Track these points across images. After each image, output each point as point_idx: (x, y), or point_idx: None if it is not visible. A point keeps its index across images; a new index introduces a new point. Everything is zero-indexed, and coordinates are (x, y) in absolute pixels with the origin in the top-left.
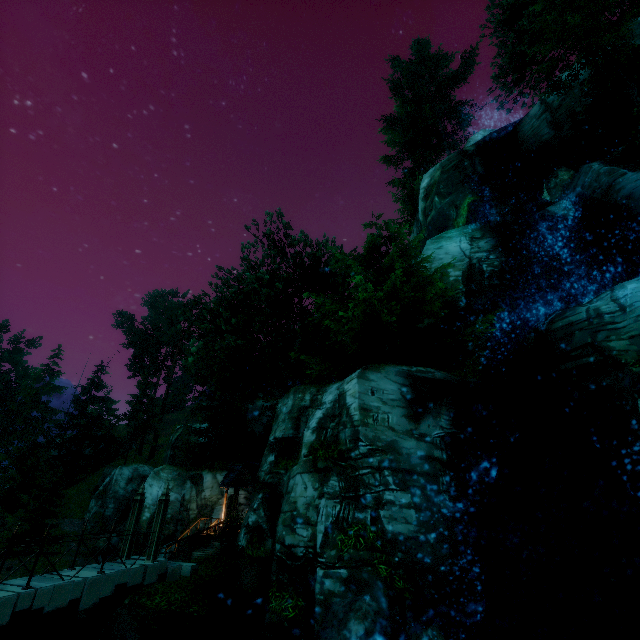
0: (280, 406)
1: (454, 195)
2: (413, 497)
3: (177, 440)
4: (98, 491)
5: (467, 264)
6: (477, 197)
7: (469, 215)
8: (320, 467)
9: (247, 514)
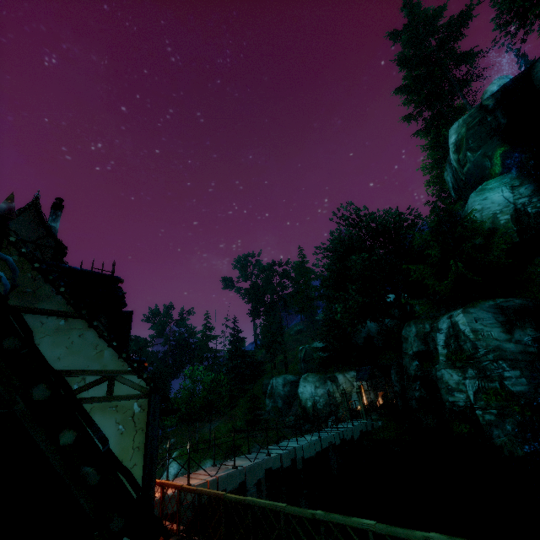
0: (405, 332)
1: (484, 148)
2: (522, 373)
3: (305, 356)
4: (267, 394)
5: (513, 209)
6: (506, 146)
7: (503, 164)
8: (458, 365)
9: (409, 393)
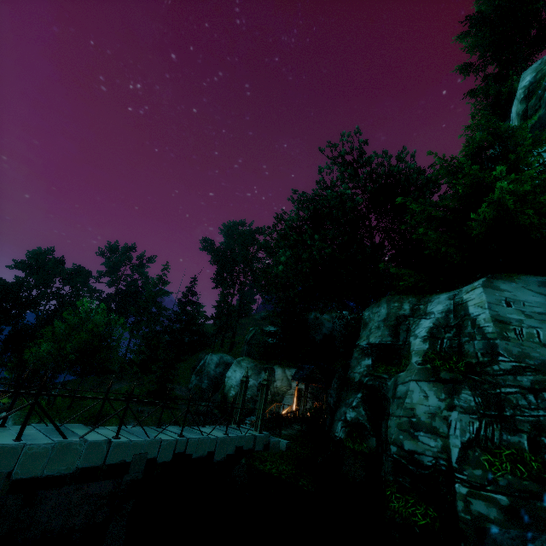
0: (368, 314)
1: None
2: None
3: (251, 339)
4: (196, 369)
5: None
6: None
7: None
8: (445, 377)
9: (341, 409)
